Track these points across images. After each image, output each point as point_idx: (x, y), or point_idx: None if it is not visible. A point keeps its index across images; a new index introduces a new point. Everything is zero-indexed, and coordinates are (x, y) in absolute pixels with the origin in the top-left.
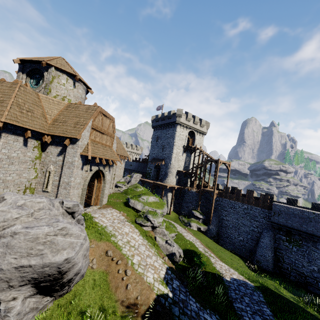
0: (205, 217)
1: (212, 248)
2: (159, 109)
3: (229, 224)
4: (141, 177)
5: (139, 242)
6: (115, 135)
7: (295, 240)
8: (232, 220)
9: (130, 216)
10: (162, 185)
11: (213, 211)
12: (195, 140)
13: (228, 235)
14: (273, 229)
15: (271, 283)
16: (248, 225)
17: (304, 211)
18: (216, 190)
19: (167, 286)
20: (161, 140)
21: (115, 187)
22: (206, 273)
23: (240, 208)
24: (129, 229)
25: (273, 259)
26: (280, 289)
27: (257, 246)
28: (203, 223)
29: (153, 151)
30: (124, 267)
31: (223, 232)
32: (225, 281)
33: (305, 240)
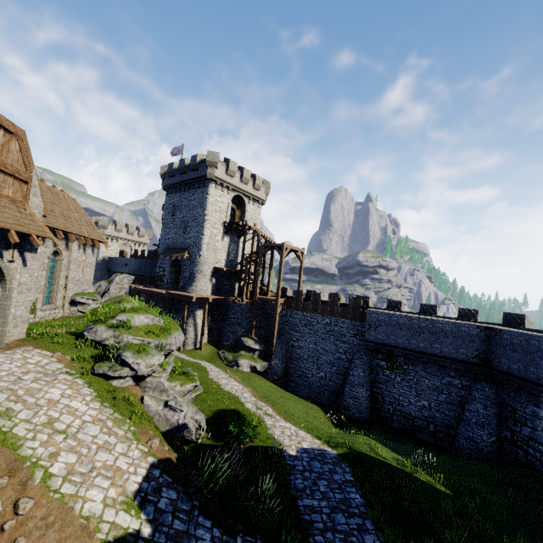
0: (264, 347)
1: (273, 399)
2: (177, 153)
3: (304, 353)
4: (145, 286)
5: (85, 418)
6: (33, 175)
7: (399, 365)
8: (307, 346)
9: (80, 361)
10: (183, 297)
11: (278, 334)
12: (245, 212)
13: (302, 372)
14: (369, 352)
15: (364, 443)
16: (332, 351)
17: (411, 318)
18: (282, 299)
19: (142, 510)
20: (181, 213)
21: (72, 305)
22: (253, 450)
23: (320, 325)
24: (64, 390)
25: (369, 400)
26: (378, 449)
27: (346, 383)
28: (260, 358)
29: (167, 235)
30: (15, 494)
31: (294, 368)
32: (288, 457)
33: (412, 362)
